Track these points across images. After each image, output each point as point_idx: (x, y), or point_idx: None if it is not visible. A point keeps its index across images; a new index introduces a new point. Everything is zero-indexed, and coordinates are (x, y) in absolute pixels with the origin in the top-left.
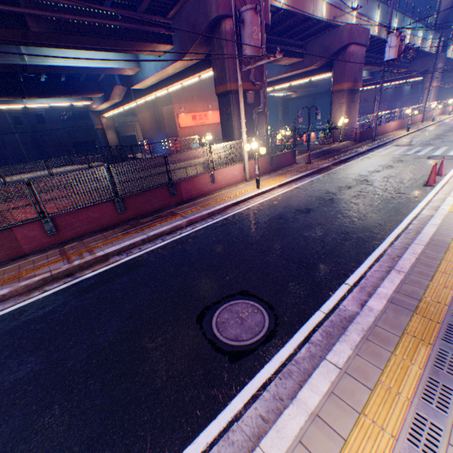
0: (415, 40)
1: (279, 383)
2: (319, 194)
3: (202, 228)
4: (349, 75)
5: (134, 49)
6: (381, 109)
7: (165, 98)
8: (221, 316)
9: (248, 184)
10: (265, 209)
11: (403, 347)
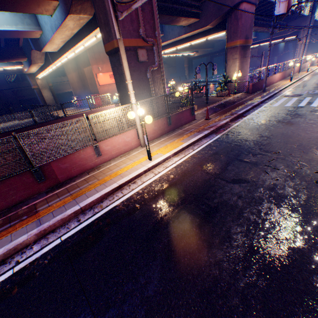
0: (292, 3)
1: None
2: (219, 169)
3: (52, 250)
4: (241, 32)
5: (13, 6)
6: (263, 63)
7: (85, 60)
8: None
9: (143, 150)
10: (150, 199)
11: None
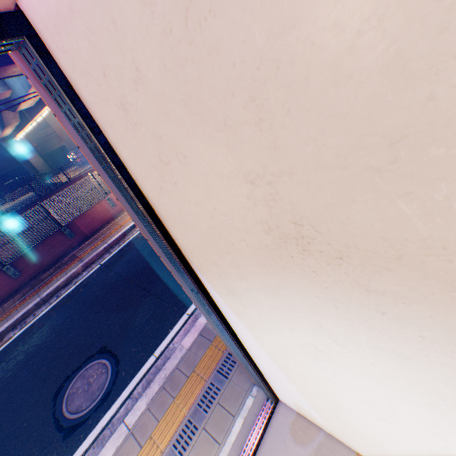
0: None
1: (93, 453)
2: None
3: (98, 270)
4: None
5: None
6: None
7: None
8: (76, 385)
9: None
10: None
11: (187, 389)
